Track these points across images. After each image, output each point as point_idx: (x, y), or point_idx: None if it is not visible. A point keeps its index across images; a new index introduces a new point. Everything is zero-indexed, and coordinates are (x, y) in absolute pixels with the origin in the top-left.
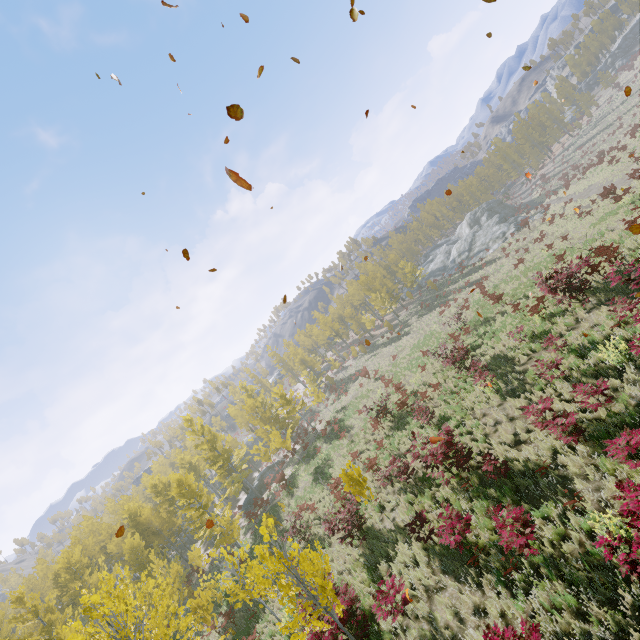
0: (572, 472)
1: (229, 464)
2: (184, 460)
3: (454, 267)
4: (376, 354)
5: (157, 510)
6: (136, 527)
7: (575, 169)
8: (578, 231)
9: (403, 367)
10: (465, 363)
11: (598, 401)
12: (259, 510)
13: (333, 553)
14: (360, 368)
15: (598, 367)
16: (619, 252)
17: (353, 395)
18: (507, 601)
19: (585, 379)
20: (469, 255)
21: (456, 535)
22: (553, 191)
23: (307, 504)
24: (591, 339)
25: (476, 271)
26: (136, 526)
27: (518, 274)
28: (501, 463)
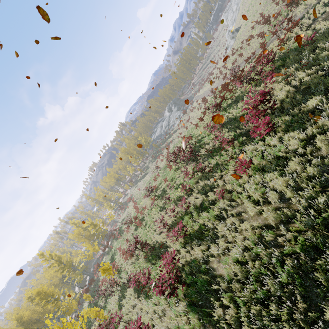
0: (168, 244)
1: (72, 267)
2: (47, 274)
3: (164, 134)
4: (137, 186)
5: (34, 310)
6: (23, 324)
7: (203, 81)
8: (198, 117)
9: (142, 194)
10: (157, 192)
11: (179, 211)
12: (92, 285)
13: (111, 300)
14: (132, 194)
15: (179, 196)
16: (195, 137)
17: (127, 211)
18: (146, 305)
19: (177, 202)
20: (169, 127)
21: (134, 284)
22: (195, 93)
23: (102, 280)
24: (180, 183)
25: (171, 136)
26: (23, 324)
27: (180, 140)
28: (155, 244)
